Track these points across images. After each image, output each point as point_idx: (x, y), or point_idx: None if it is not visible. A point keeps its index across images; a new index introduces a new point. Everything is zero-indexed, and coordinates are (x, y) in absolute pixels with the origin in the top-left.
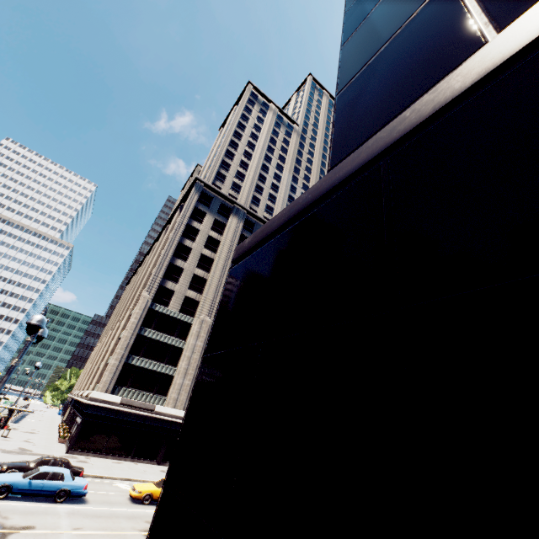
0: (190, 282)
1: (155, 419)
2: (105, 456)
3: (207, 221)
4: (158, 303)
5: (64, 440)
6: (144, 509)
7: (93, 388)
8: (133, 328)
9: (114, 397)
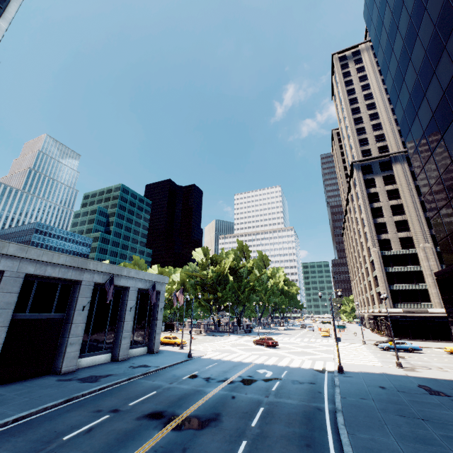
0: (395, 228)
1: (432, 317)
2: (414, 340)
3: (378, 182)
4: (384, 250)
5: (383, 335)
6: None
7: (379, 307)
8: (380, 270)
9: (397, 309)
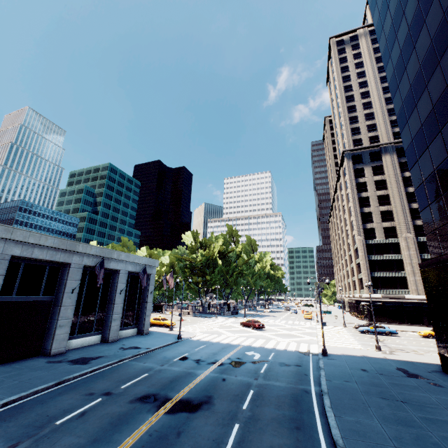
0: (381, 217)
1: (408, 303)
2: (390, 323)
3: (367, 172)
4: (368, 239)
5: (361, 318)
6: (431, 339)
7: (359, 292)
8: (364, 258)
9: (376, 295)
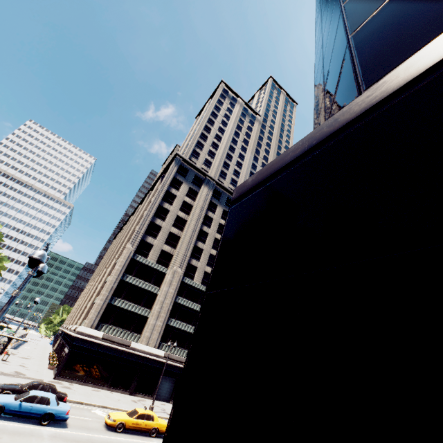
0: (166, 238)
1: (130, 354)
2: (86, 383)
3: (183, 188)
4: (139, 254)
5: (53, 366)
6: (117, 437)
7: (81, 323)
8: (117, 274)
9: (98, 332)
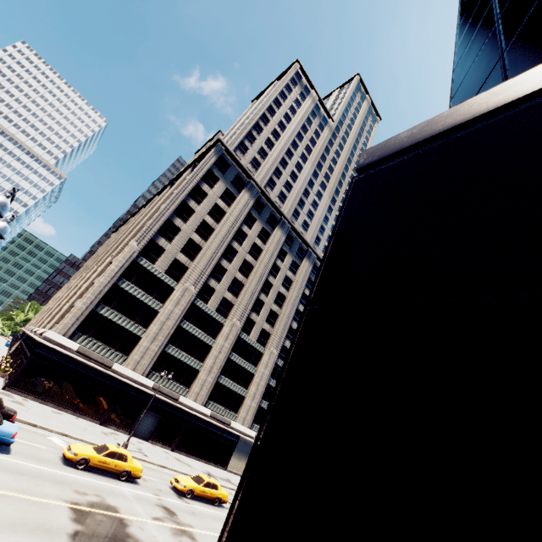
0: (184, 245)
1: (110, 377)
2: (46, 402)
3: (218, 187)
4: (145, 257)
5: (4, 374)
6: (75, 475)
7: (51, 328)
8: (111, 276)
9: (72, 342)
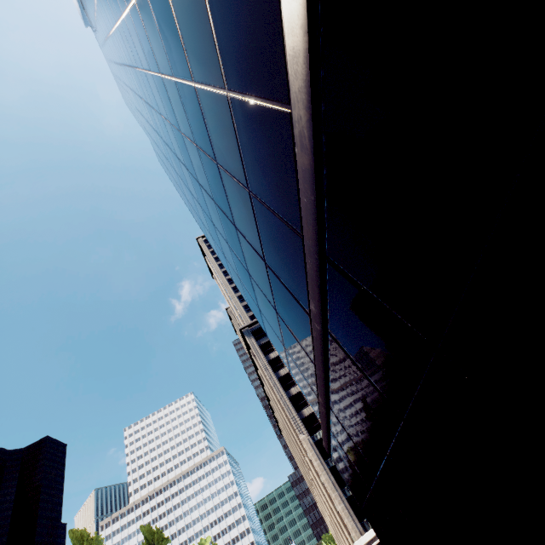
0: None
1: None
2: None
3: None
4: (315, 432)
5: None
6: None
7: (352, 540)
8: (323, 469)
9: (370, 532)
